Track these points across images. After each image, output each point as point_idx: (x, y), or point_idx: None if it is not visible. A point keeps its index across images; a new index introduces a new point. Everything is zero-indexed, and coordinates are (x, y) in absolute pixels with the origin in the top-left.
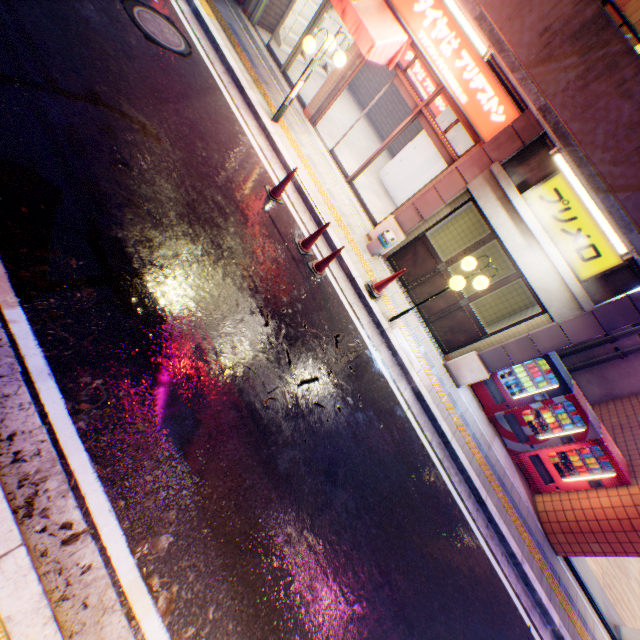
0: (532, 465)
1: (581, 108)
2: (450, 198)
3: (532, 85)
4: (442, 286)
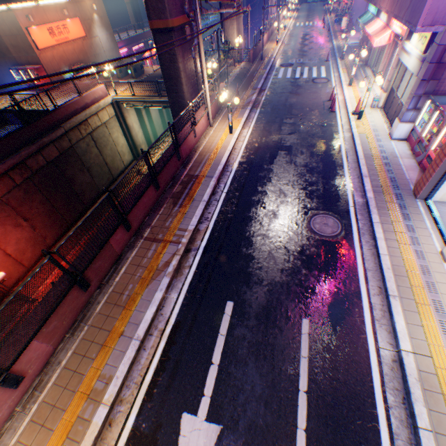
0: (425, 163)
1: (397, 8)
2: (394, 66)
3: (391, 14)
4: (394, 102)
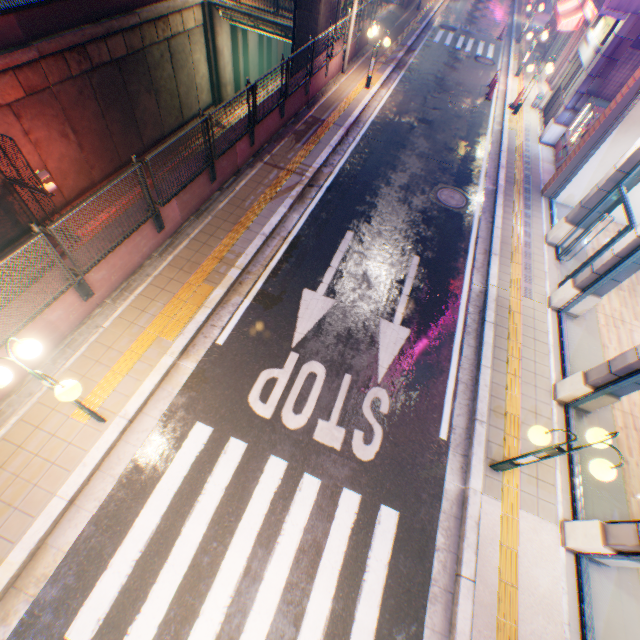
0: None
1: None
2: (570, 59)
3: None
4: (556, 103)
